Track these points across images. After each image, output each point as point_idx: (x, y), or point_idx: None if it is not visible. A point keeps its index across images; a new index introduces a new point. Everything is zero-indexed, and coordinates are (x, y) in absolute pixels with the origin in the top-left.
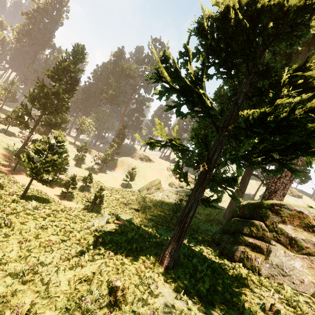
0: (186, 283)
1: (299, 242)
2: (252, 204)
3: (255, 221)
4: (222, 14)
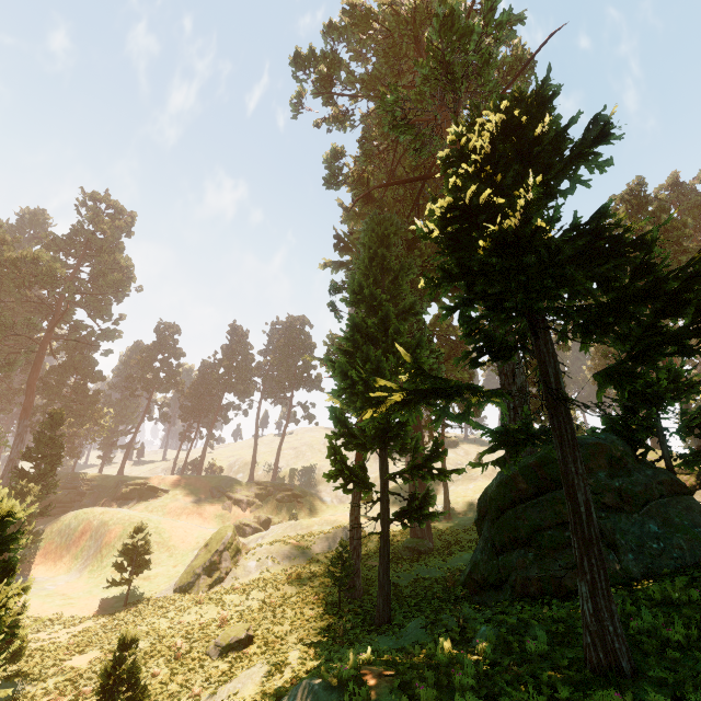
0: (694, 669)
1: (629, 491)
2: (527, 465)
3: (552, 494)
4: (517, 150)
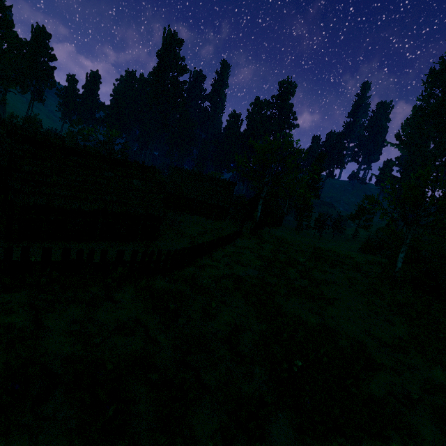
0: None
1: None
2: None
3: None
4: None
